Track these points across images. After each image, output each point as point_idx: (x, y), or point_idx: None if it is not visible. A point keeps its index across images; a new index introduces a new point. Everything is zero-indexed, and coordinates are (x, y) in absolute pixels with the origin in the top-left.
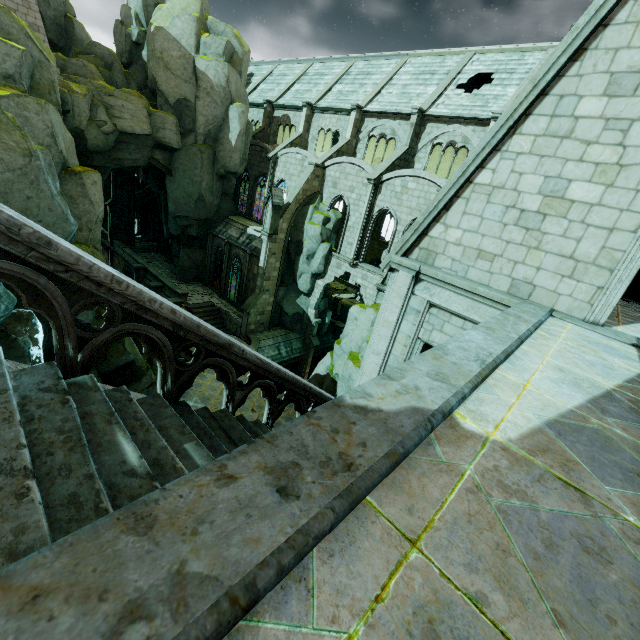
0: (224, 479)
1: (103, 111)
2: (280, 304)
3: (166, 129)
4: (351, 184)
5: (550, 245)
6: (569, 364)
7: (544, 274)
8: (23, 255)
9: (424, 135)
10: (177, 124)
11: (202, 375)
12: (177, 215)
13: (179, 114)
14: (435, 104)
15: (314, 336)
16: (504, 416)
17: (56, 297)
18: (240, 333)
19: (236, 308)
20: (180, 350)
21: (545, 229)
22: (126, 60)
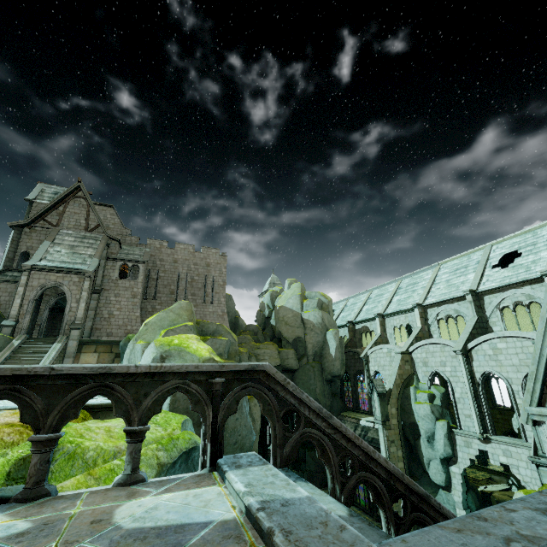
0: (507, 510)
1: (254, 358)
2: None
3: (289, 358)
4: (440, 359)
5: None
6: None
7: None
8: (320, 425)
9: (486, 305)
10: (295, 353)
11: None
12: None
13: (295, 347)
14: (481, 283)
15: None
16: None
17: (331, 450)
18: None
19: (370, 516)
20: (393, 500)
21: None
22: (262, 327)
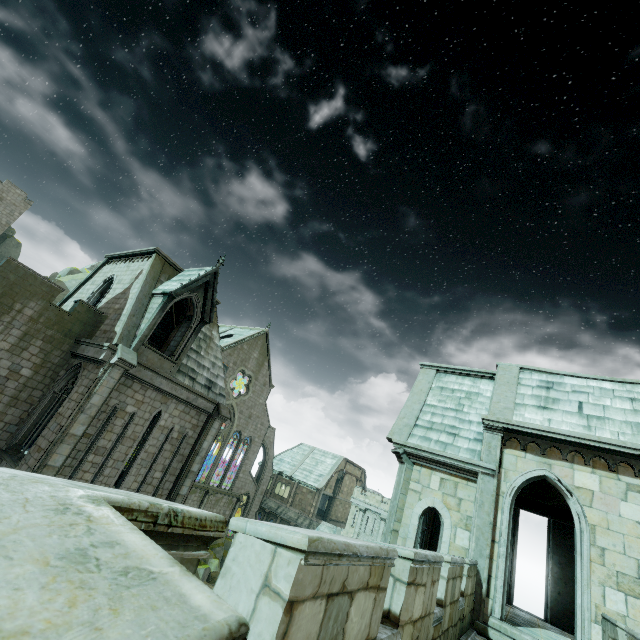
0: None
1: None
2: None
3: None
4: None
5: None
6: None
7: None
8: None
9: None
10: None
11: None
12: None
13: None
14: None
15: None
16: None
17: None
18: None
19: None
20: None
21: None
22: None
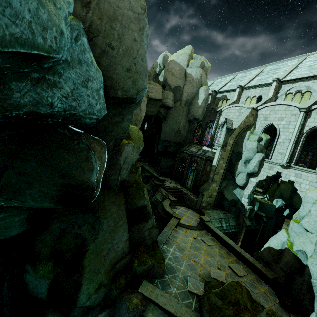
0: None
1: None
2: (222, 192)
3: (168, 98)
4: (280, 116)
5: None
6: None
7: None
8: None
9: None
10: (173, 96)
11: (176, 230)
12: (164, 140)
13: (174, 93)
14: None
15: (246, 218)
16: None
17: None
18: (195, 207)
19: (191, 192)
20: None
21: None
22: None
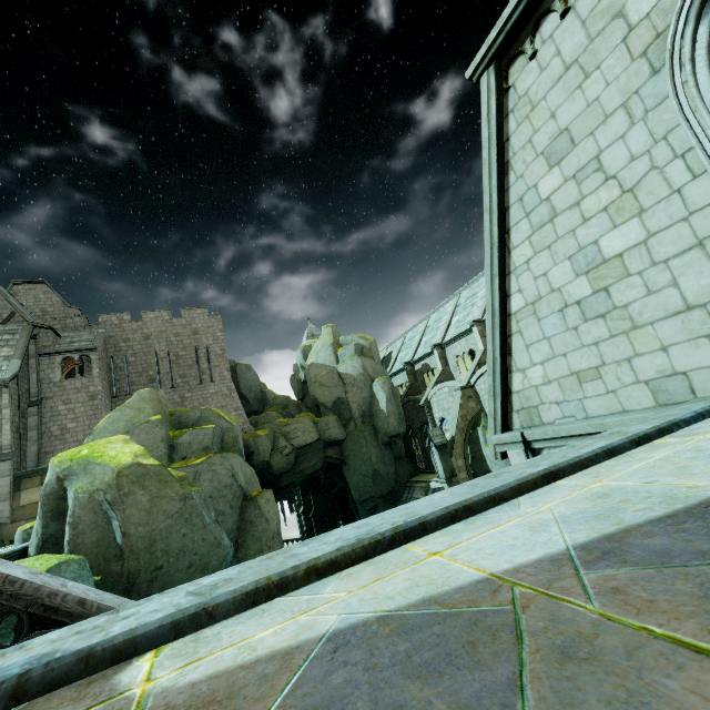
0: None
1: (282, 439)
2: None
3: (330, 428)
4: None
5: (646, 313)
6: (652, 476)
7: (678, 350)
8: None
9: None
10: (337, 420)
11: None
12: (361, 500)
13: (338, 411)
14: None
15: None
16: (253, 635)
17: None
18: None
19: None
20: None
21: (621, 301)
22: (301, 396)
